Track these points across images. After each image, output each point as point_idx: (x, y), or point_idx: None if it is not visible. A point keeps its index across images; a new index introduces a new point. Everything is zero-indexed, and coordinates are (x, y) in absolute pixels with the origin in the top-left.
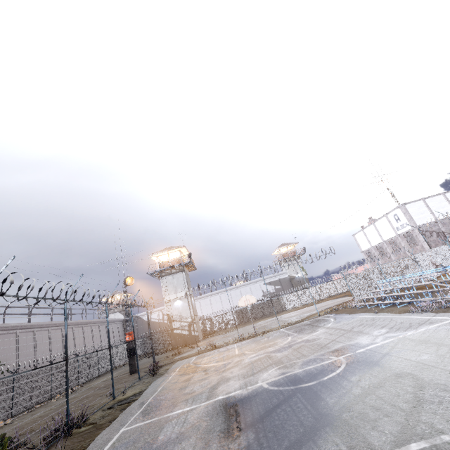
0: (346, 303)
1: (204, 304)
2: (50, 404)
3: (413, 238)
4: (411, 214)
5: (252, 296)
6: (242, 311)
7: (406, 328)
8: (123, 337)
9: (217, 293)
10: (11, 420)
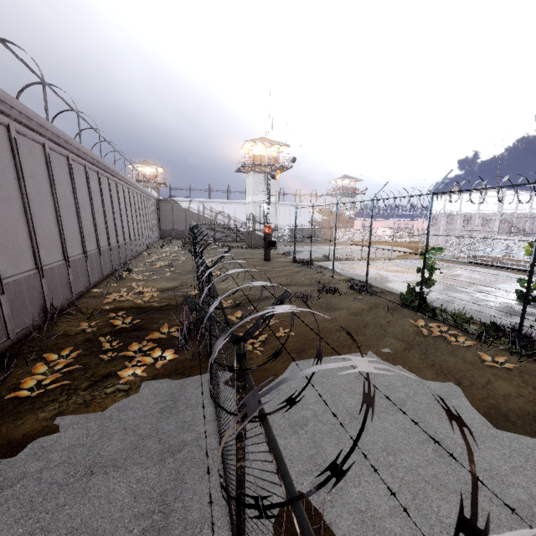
0: None
1: None
2: (217, 267)
3: (489, 221)
4: (504, 201)
5: (389, 229)
6: (297, 230)
7: None
8: (157, 217)
9: None
10: (219, 272)
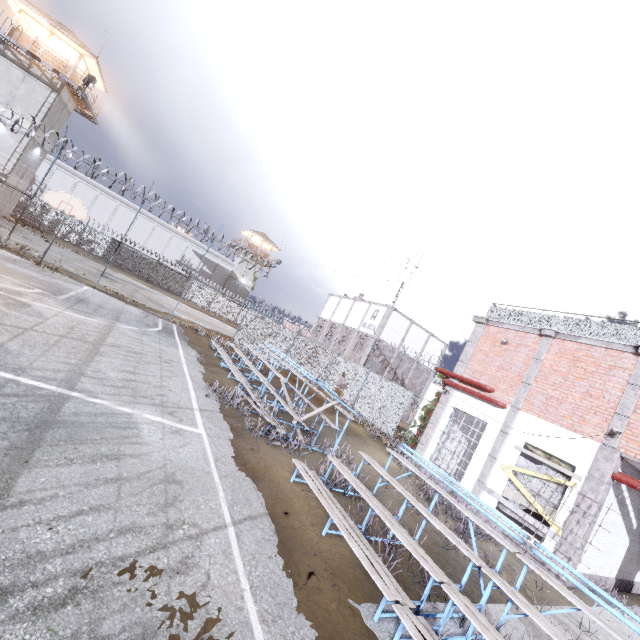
0: (226, 338)
1: (81, 191)
2: None
3: (363, 345)
4: (388, 324)
5: (84, 207)
6: (125, 248)
7: (134, 393)
8: None
9: (117, 199)
10: None
